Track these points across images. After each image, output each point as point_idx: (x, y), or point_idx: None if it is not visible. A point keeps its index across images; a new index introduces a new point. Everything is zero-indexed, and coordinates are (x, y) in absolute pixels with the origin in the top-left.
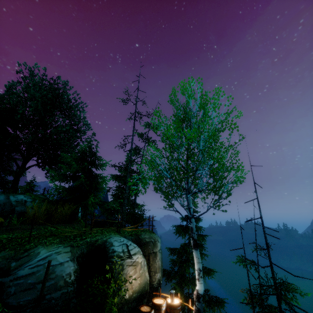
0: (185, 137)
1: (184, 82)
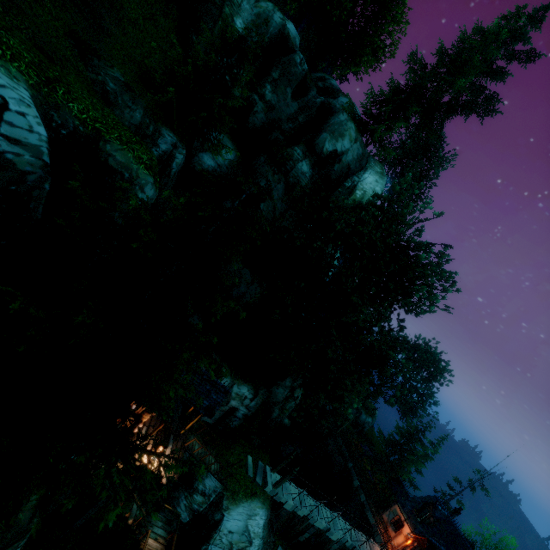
0: (491, 546)
1: (514, 544)
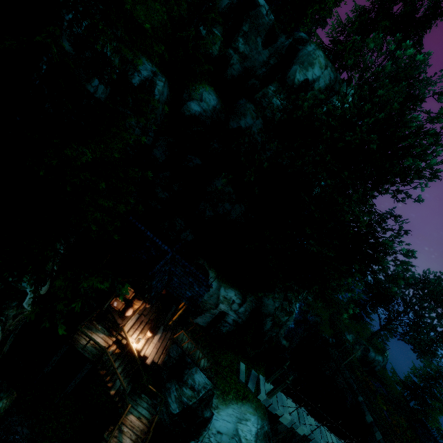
0: None
1: None
